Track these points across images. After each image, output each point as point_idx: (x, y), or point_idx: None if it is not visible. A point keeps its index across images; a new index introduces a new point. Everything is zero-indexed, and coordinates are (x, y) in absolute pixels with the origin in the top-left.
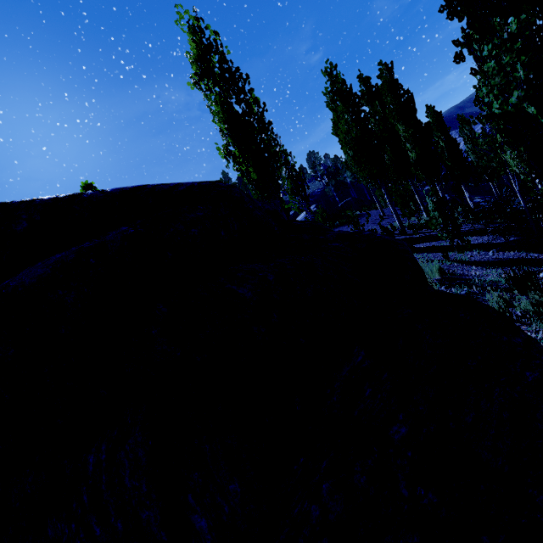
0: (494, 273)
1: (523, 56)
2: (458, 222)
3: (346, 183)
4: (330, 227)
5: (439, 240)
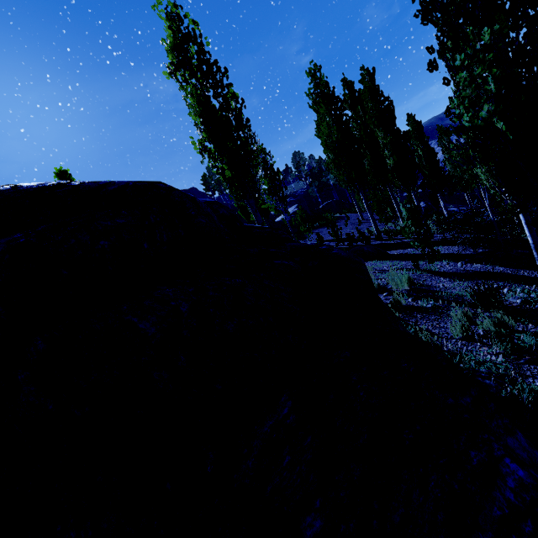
0: (460, 286)
1: (494, 68)
2: (432, 230)
3: (329, 185)
4: (309, 229)
5: (413, 248)
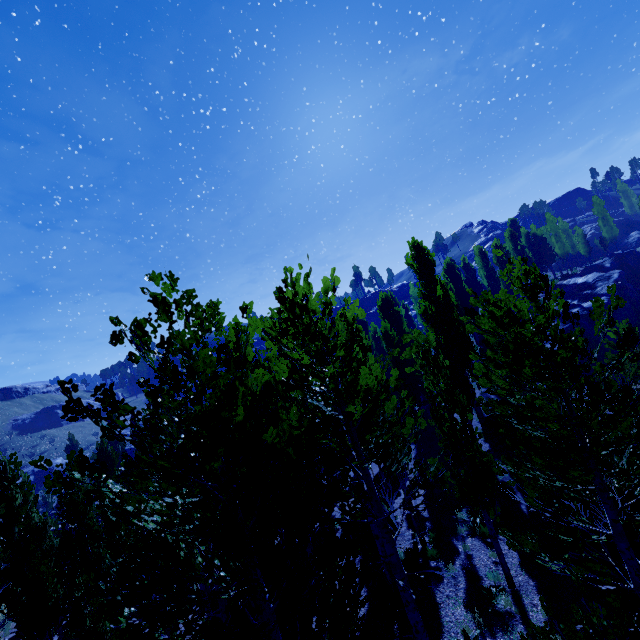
0: None
1: None
2: None
3: None
4: None
5: None
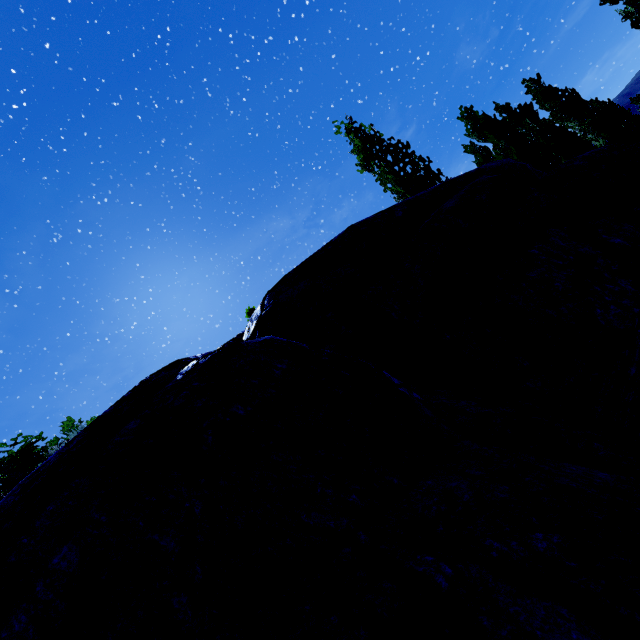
0: None
1: None
2: None
3: None
4: None
5: None
